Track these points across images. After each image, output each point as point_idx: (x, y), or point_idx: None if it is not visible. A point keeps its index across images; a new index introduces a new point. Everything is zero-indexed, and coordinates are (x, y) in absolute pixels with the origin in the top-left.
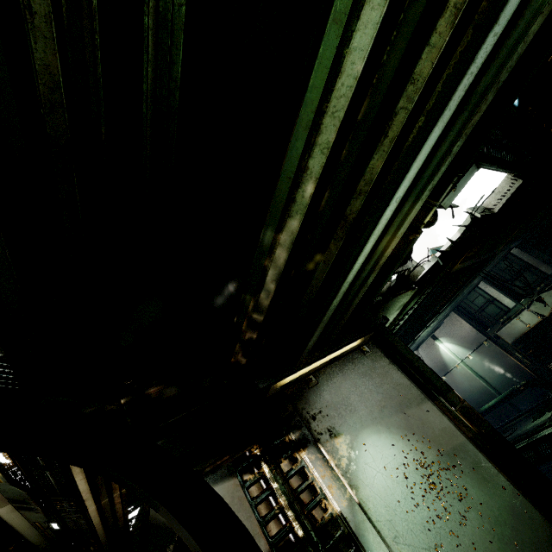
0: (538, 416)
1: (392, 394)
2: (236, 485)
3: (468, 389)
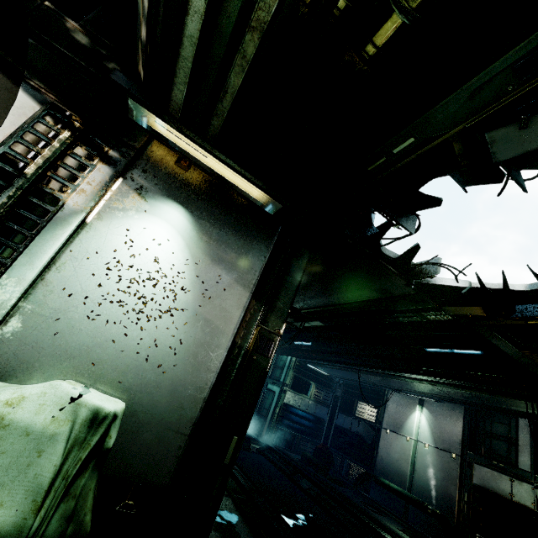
0: (409, 534)
1: (229, 251)
2: (34, 109)
3: (393, 459)
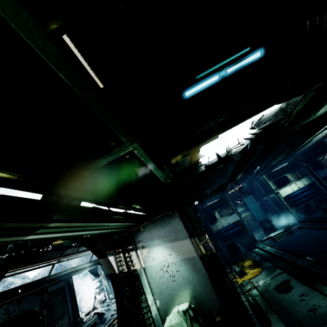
0: None
1: (172, 235)
2: (113, 258)
3: None
